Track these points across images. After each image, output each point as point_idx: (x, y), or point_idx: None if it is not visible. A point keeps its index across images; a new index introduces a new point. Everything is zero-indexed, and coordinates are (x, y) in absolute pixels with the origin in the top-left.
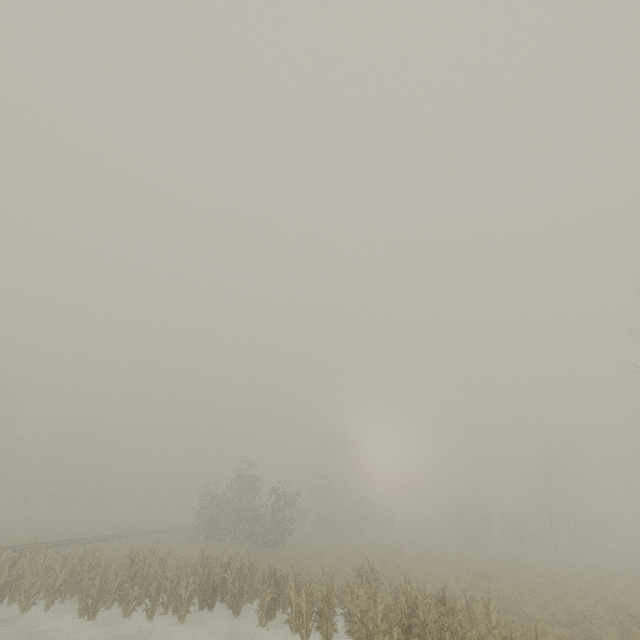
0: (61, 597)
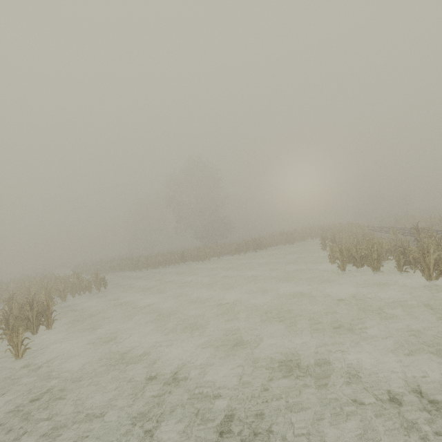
0: None
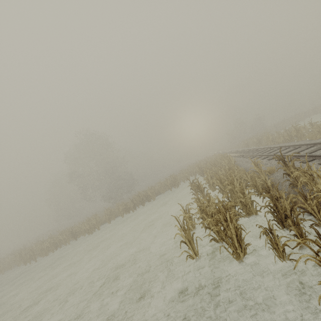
0: None
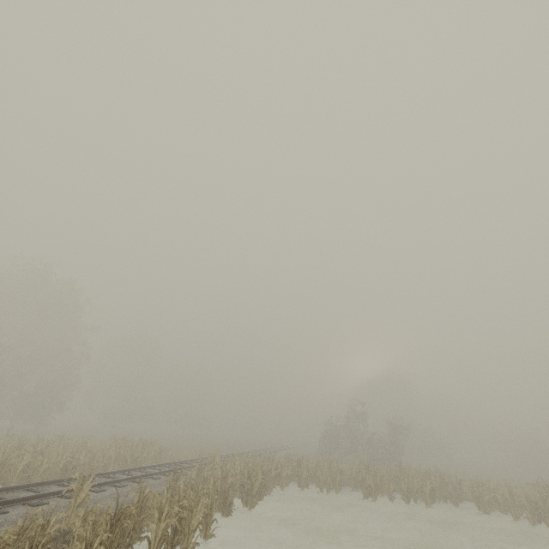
0: (331, 486)
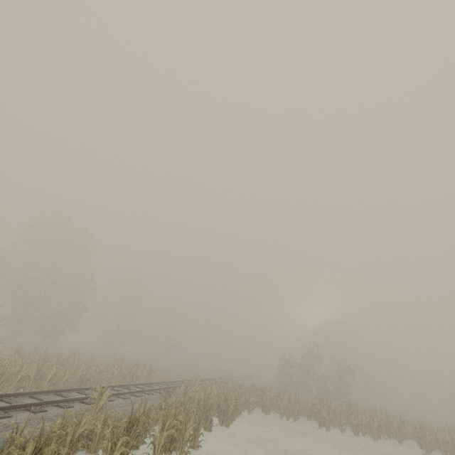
0: (290, 414)
